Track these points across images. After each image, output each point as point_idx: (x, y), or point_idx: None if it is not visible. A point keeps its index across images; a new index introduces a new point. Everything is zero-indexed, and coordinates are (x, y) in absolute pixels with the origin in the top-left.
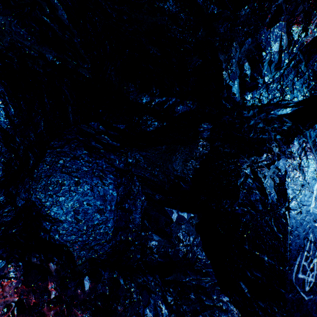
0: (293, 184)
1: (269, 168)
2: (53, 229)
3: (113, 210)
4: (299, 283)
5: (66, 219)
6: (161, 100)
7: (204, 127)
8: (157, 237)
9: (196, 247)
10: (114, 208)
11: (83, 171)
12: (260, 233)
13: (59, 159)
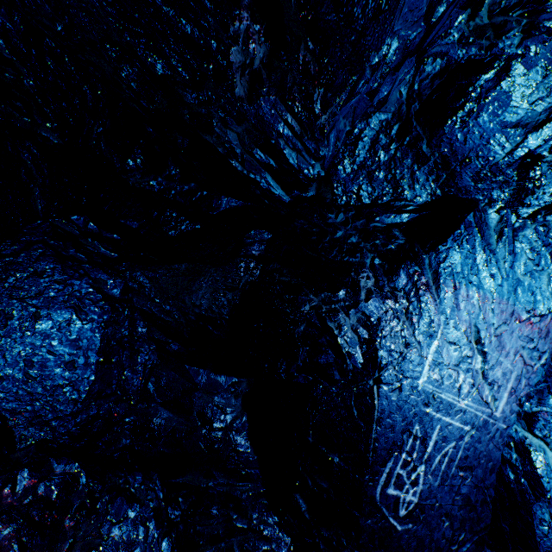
0: (390, 343)
1: (348, 314)
2: None
3: (90, 364)
4: (389, 503)
5: (10, 374)
6: (187, 187)
7: (255, 237)
8: (167, 413)
9: (236, 434)
10: (92, 361)
11: (48, 297)
12: (332, 417)
13: (9, 275)
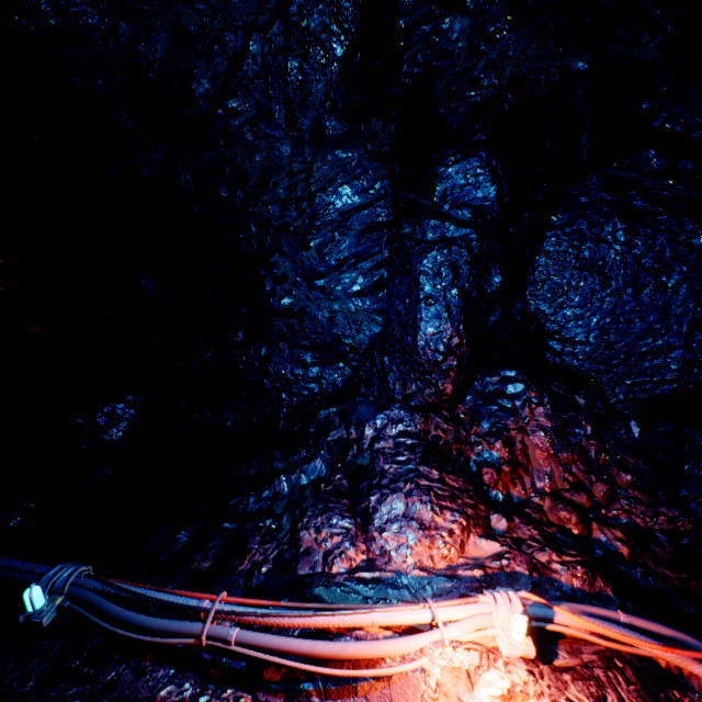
0: None
1: None
2: (567, 352)
3: (683, 332)
4: None
5: (587, 340)
6: None
7: None
8: None
9: None
10: (685, 329)
11: (617, 263)
12: None
13: (569, 247)
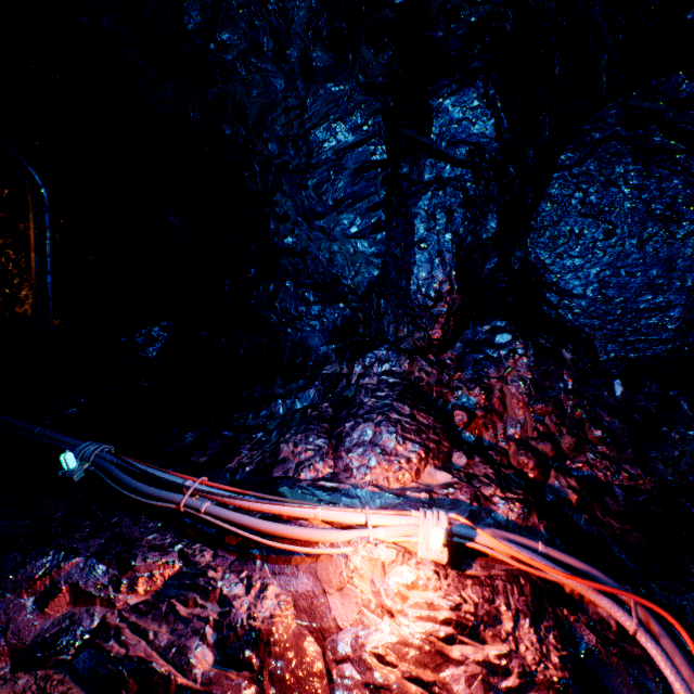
0: None
1: None
2: (563, 305)
3: (686, 289)
4: None
5: (584, 294)
6: None
7: None
8: None
9: None
10: (689, 286)
11: (625, 210)
12: None
13: (575, 190)
